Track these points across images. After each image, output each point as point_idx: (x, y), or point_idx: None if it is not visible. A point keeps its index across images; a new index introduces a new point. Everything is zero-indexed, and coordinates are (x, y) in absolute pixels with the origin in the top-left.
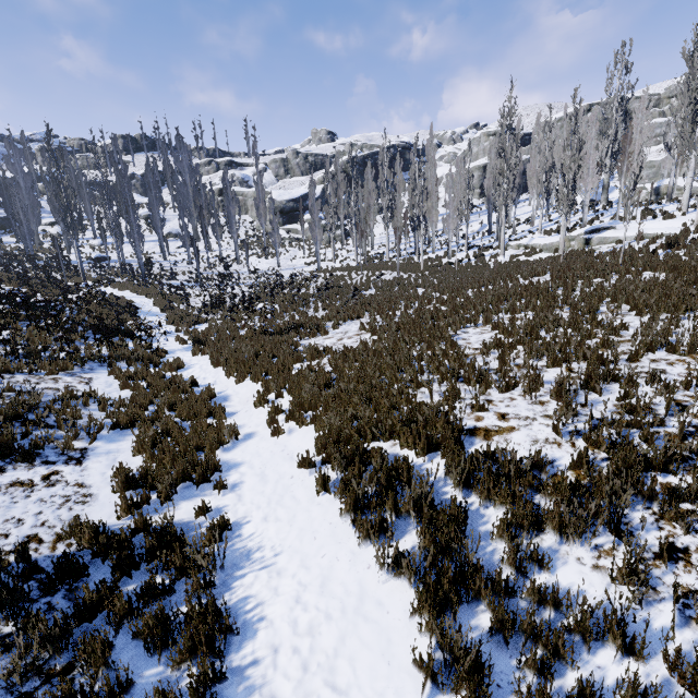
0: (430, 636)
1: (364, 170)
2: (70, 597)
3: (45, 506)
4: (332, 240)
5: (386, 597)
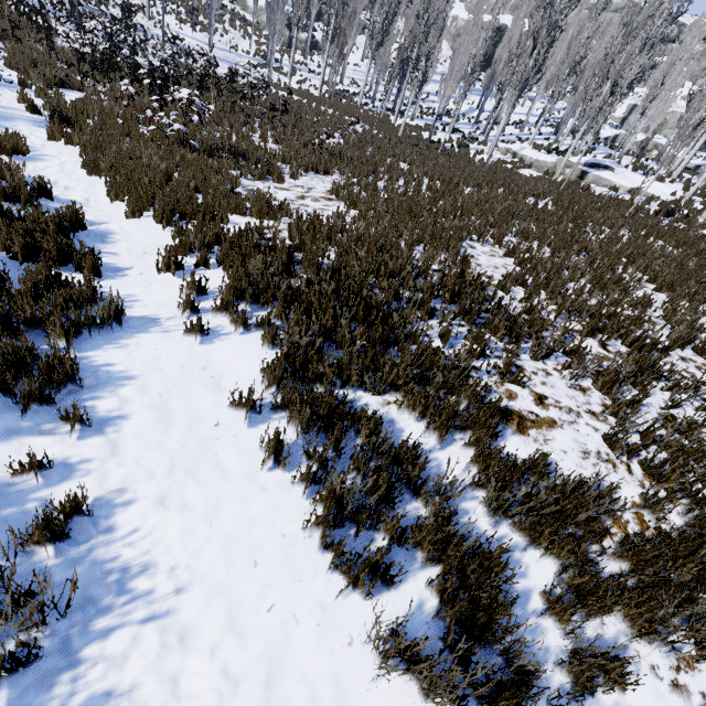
0: None
1: None
2: None
3: None
4: (294, 42)
5: None
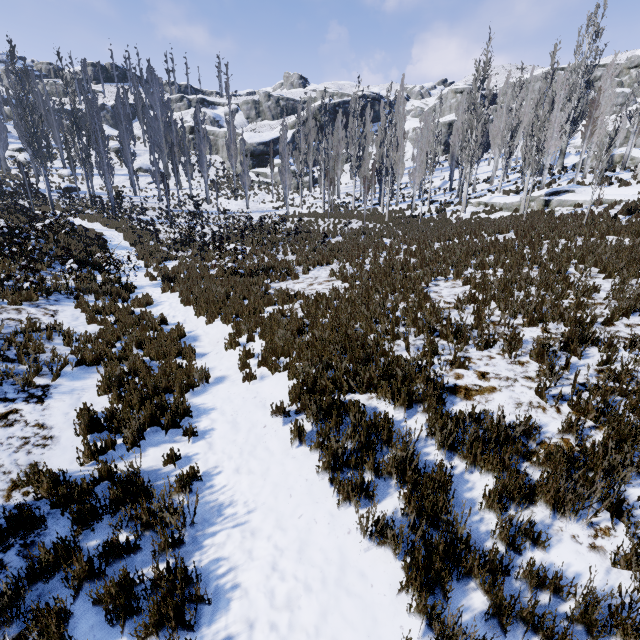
0: (422, 622)
1: (334, 118)
2: (25, 553)
3: (0, 449)
4: (300, 186)
5: (369, 567)
